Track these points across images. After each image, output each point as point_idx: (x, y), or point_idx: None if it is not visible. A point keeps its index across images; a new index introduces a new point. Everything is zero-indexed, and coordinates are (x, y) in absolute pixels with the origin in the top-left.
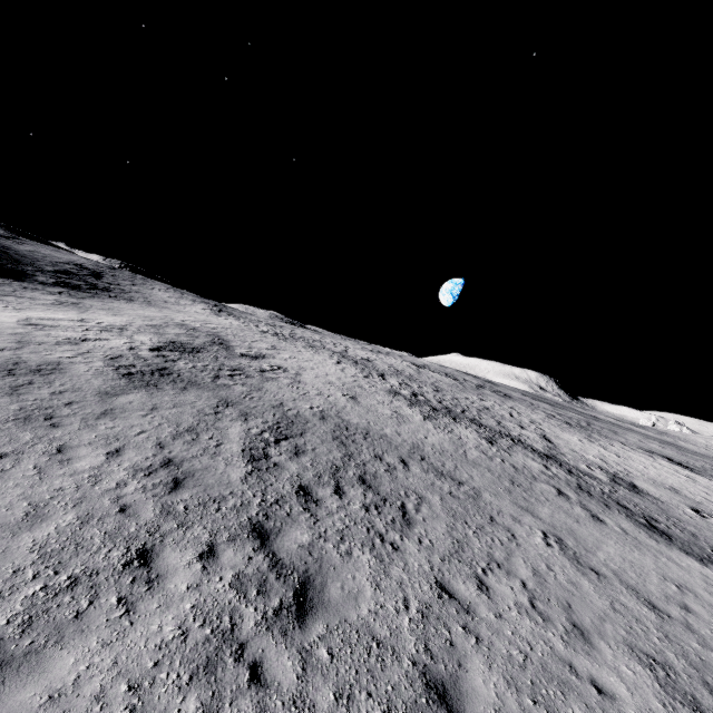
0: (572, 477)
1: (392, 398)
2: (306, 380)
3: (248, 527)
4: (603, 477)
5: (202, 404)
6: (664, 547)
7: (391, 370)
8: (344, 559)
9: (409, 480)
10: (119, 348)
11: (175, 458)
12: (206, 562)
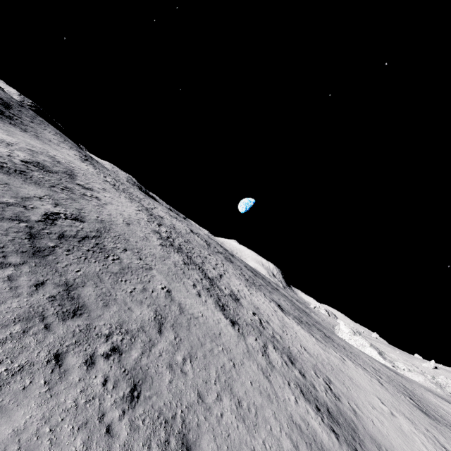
0: (209, 286)
1: (152, 233)
2: (108, 208)
3: (28, 232)
4: (227, 292)
5: (35, 192)
6: (216, 310)
7: (170, 226)
8: (63, 255)
9: (121, 253)
10: (2, 152)
11: (8, 203)
12: (3, 232)
